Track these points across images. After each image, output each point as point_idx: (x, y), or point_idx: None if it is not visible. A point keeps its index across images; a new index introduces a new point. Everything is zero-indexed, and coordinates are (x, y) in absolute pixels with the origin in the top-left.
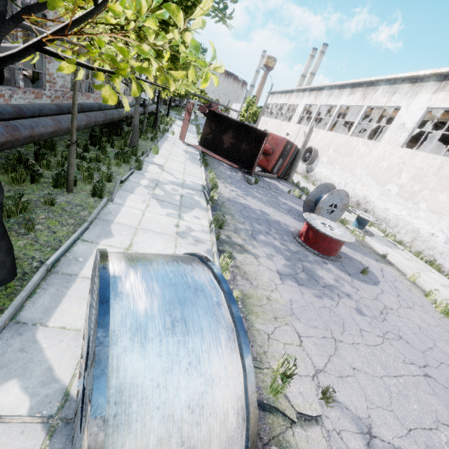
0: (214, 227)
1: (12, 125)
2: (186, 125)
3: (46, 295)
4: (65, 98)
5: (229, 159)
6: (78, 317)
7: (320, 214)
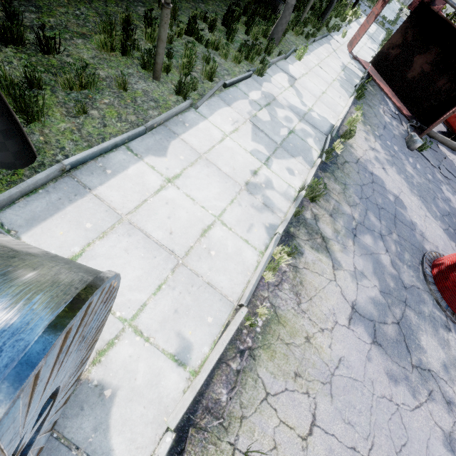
0: (302, 196)
1: None
2: (369, 23)
3: (45, 200)
4: None
5: (402, 98)
6: (57, 243)
7: None
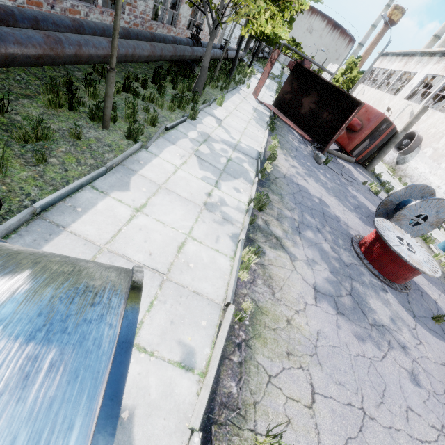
0: (252, 207)
1: (55, 36)
2: (265, 78)
3: (19, 243)
4: (144, 27)
5: (302, 128)
6: None
7: (399, 223)
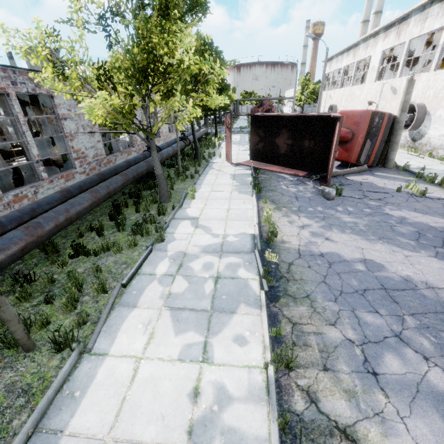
0: (273, 379)
1: None
2: (229, 143)
3: None
4: (102, 165)
5: (290, 166)
6: None
7: None
